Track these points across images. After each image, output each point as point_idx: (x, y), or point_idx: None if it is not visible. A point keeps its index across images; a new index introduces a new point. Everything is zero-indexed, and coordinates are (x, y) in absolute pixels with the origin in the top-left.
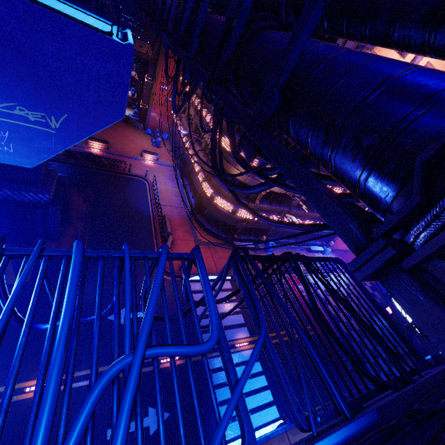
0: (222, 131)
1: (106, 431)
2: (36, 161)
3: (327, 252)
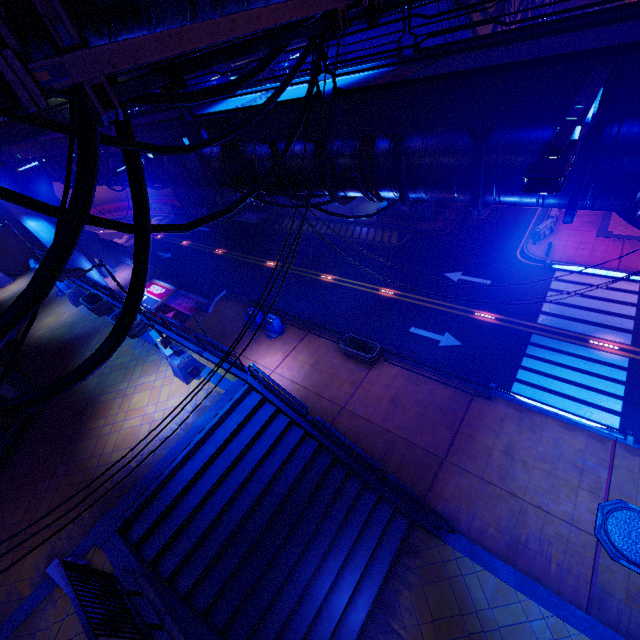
0: None
1: (410, 327)
2: None
3: None
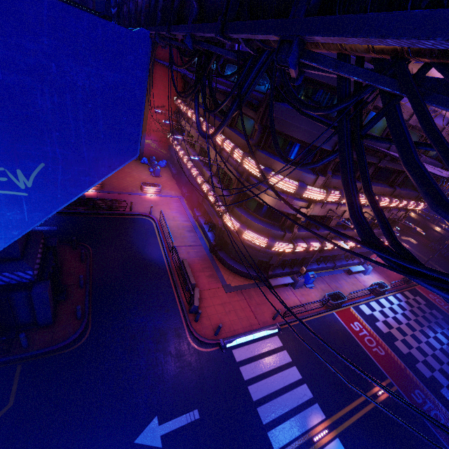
0: (243, 152)
1: None
2: (0, 243)
3: (368, 270)
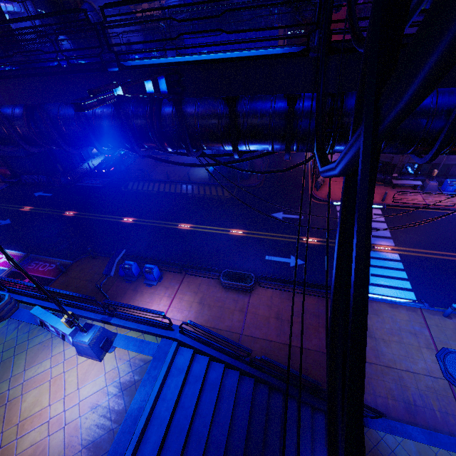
0: None
1: (265, 256)
2: None
3: None
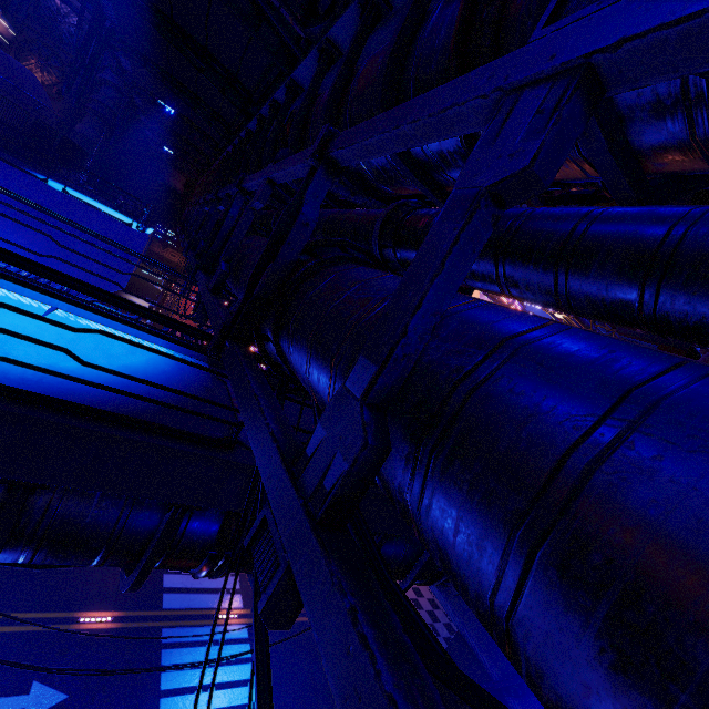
0: None
1: None
2: None
3: None
